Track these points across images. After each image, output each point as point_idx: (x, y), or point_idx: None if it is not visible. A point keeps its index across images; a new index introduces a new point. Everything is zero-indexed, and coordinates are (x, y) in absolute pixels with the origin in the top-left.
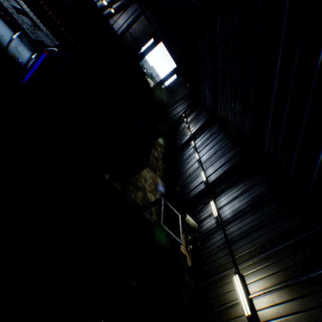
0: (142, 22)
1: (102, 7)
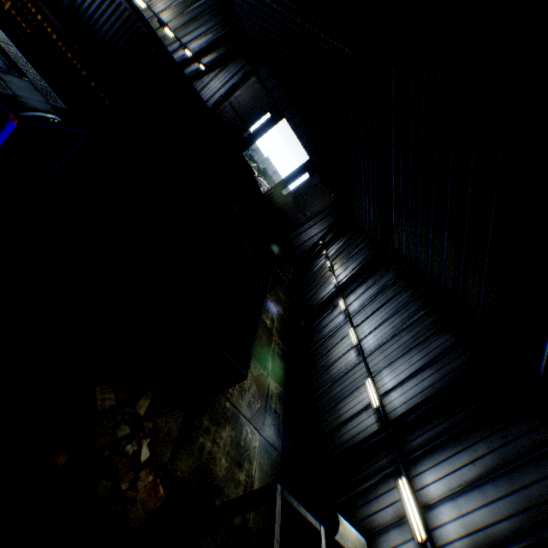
0: (252, 86)
1: (185, 60)
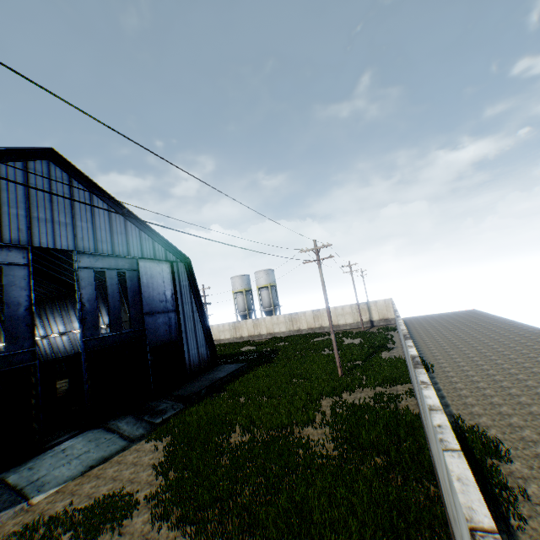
0: None
1: None
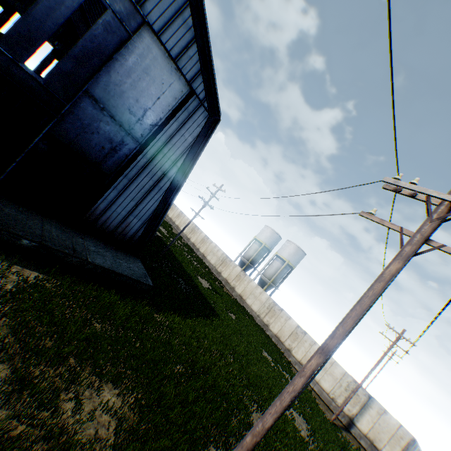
0: None
1: None
